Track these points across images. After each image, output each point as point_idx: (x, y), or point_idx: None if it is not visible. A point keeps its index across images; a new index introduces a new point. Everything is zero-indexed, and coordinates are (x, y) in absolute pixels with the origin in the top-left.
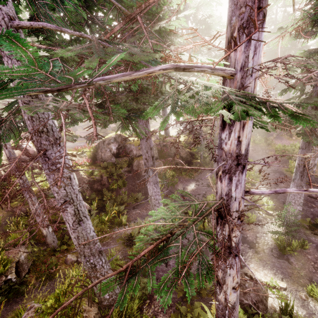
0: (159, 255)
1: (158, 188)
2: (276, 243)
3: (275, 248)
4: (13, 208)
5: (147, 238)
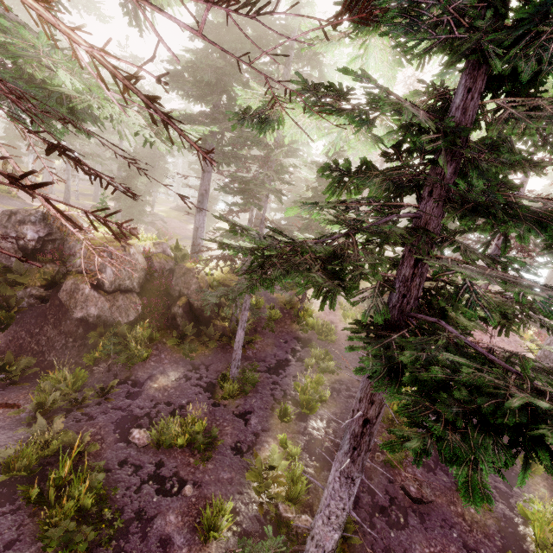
0: None
1: None
2: None
3: None
4: None
5: None
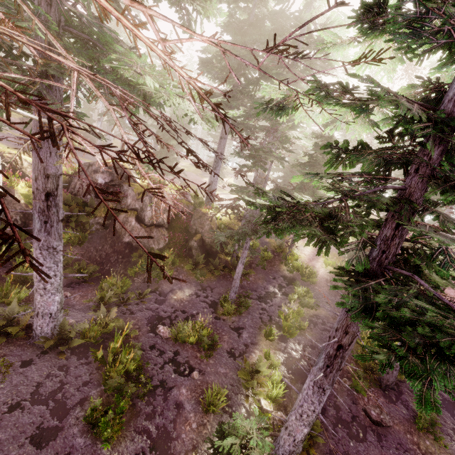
0: None
1: (50, 260)
2: None
3: None
4: None
5: None
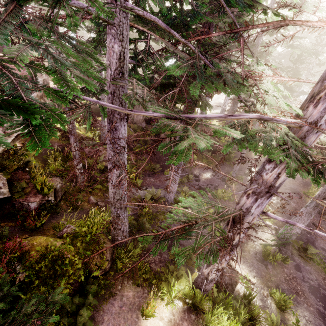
0: (184, 233)
1: (180, 169)
2: (263, 250)
3: (259, 253)
4: (52, 142)
5: (176, 218)
